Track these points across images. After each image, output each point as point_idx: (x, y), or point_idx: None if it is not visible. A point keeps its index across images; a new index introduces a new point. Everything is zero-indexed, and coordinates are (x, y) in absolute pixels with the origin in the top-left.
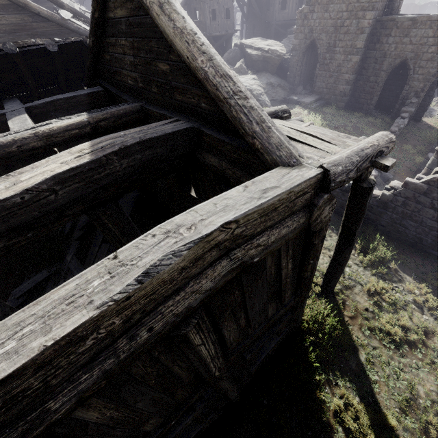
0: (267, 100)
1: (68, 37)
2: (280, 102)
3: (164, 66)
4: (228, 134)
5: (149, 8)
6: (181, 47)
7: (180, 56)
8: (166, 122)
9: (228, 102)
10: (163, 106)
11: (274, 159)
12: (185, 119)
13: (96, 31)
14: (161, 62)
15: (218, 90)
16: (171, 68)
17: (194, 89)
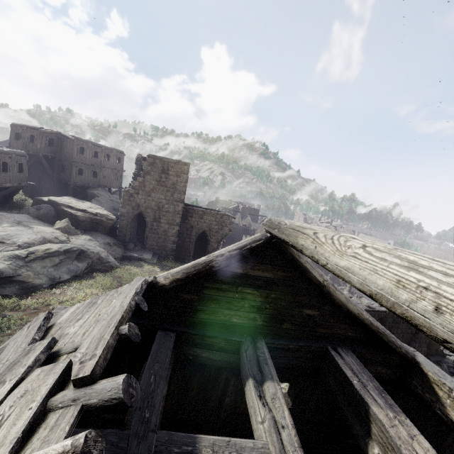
0: (114, 260)
1: (141, 283)
2: (121, 259)
3: (312, 312)
4: (369, 347)
5: (326, 286)
6: (353, 308)
7: (350, 312)
8: (336, 353)
9: (385, 333)
10: (296, 337)
11: (411, 355)
12: (335, 345)
13: (198, 277)
14: (309, 309)
15: (379, 328)
16: (321, 314)
17: (343, 325)
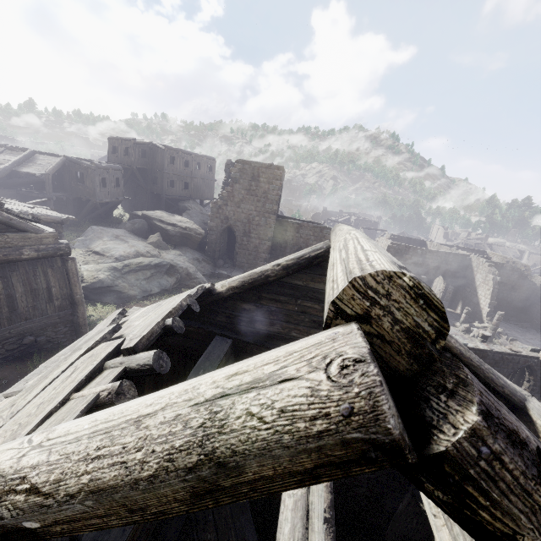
0: (202, 276)
1: (197, 288)
2: (210, 276)
3: None
4: None
5: None
6: None
7: None
8: None
9: (481, 368)
10: None
11: (519, 399)
12: None
13: (254, 287)
14: None
15: (472, 361)
16: None
17: None
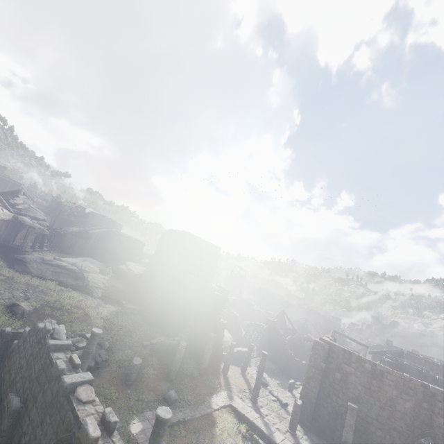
0: (100, 293)
1: None
2: (115, 301)
3: None
4: None
5: None
6: None
7: None
8: None
9: None
10: None
11: None
12: None
13: None
14: None
15: None
16: None
17: None
